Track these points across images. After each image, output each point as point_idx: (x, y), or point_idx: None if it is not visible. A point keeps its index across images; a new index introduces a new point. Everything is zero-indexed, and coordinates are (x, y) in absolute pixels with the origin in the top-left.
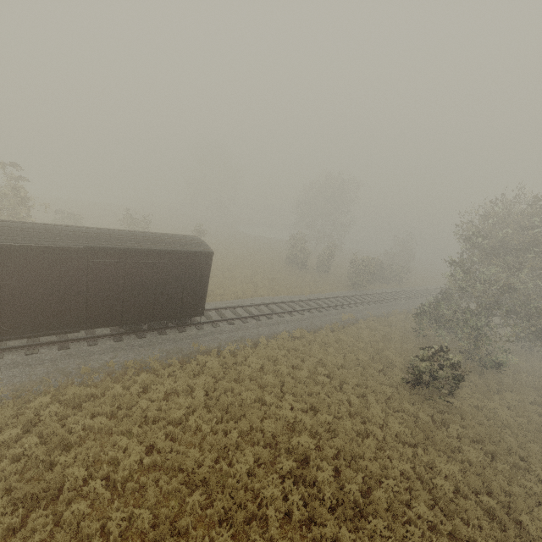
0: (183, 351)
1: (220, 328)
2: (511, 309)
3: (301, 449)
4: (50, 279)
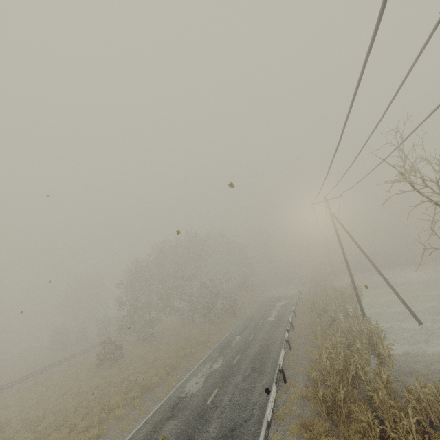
0: None
1: None
2: (144, 306)
3: (6, 419)
4: None
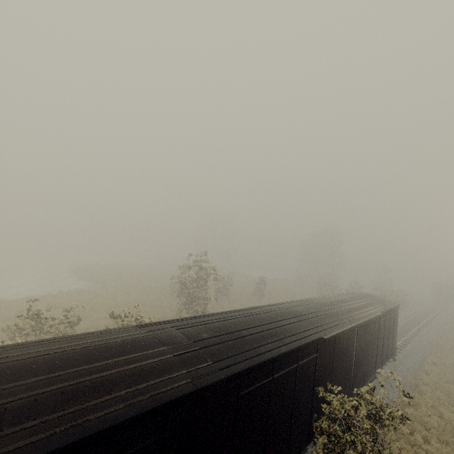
0: (406, 385)
1: (393, 362)
2: None
3: None
4: (371, 338)
